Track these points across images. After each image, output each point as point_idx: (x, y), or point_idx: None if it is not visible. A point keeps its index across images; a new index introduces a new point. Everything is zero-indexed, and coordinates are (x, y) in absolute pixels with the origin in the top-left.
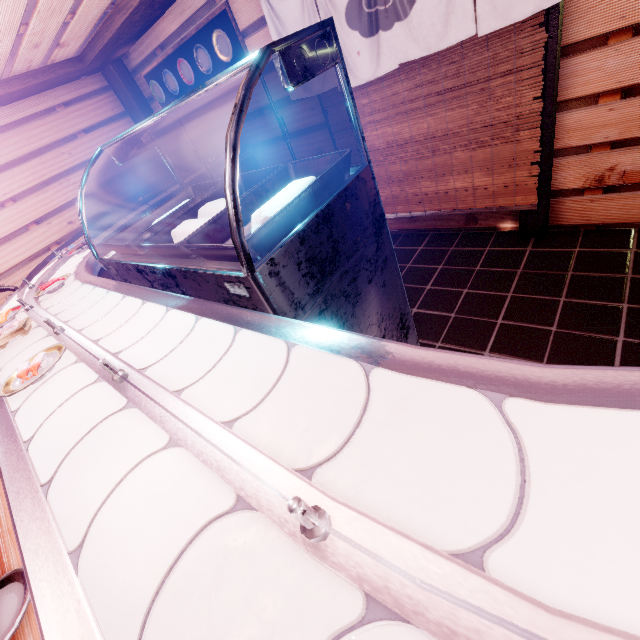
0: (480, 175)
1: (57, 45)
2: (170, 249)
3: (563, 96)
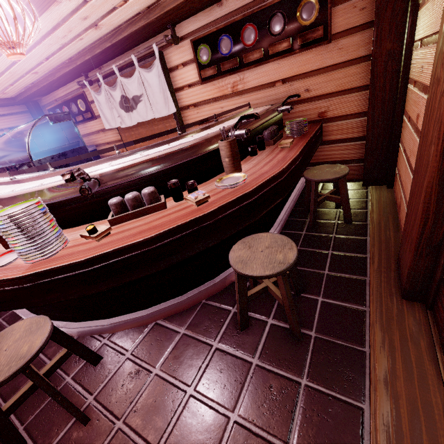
0: None
1: (2, 93)
2: (17, 160)
3: None
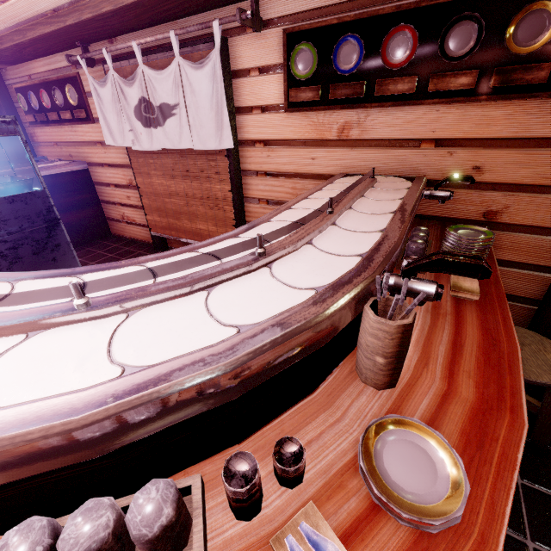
0: (211, 224)
1: None
2: None
3: (246, 194)
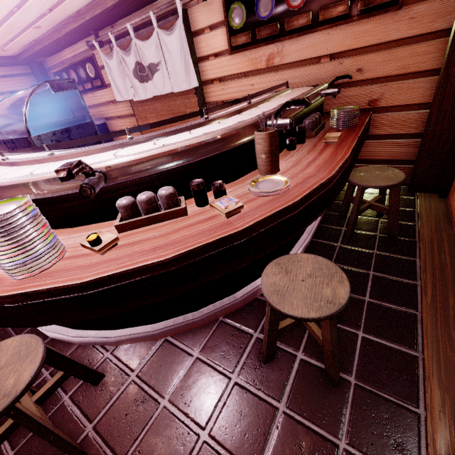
0: None
1: (2, 50)
2: (14, 133)
3: None
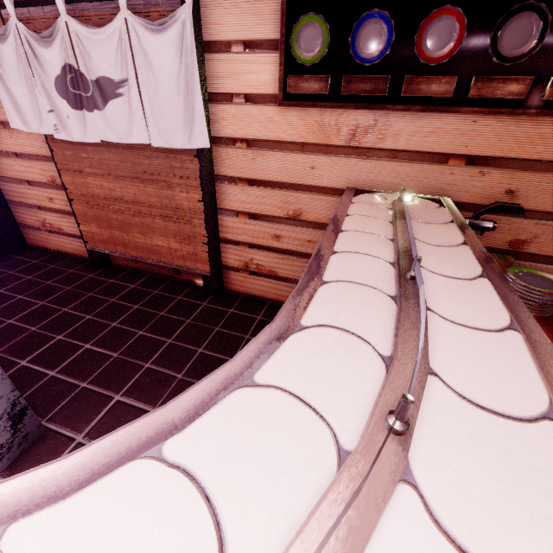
0: (173, 241)
1: None
2: None
3: (220, 205)
